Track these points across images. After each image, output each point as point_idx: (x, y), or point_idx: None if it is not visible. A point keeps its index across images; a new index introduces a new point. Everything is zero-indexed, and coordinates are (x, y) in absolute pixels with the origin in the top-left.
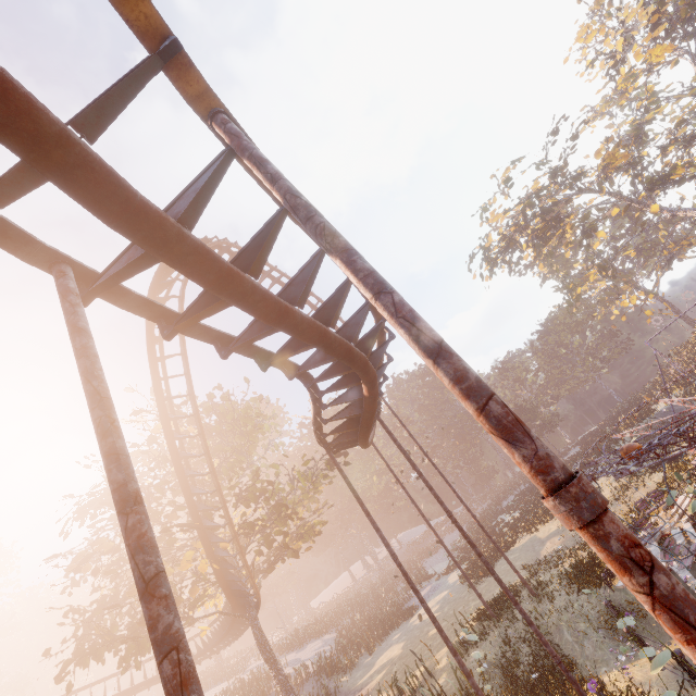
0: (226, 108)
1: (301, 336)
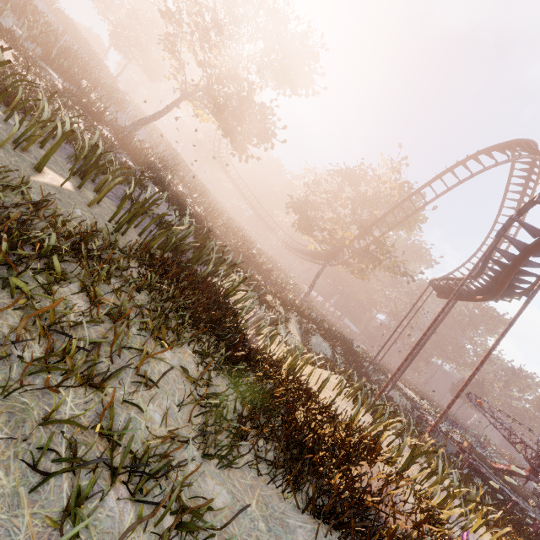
0: None
1: (499, 285)
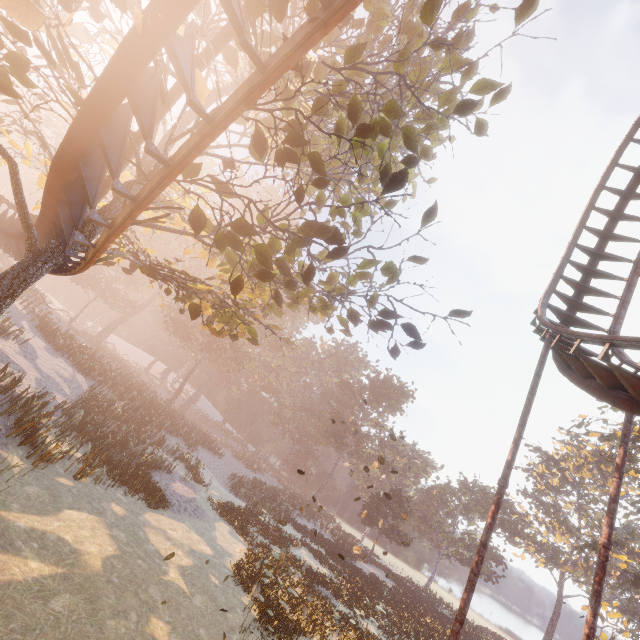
0: None
1: None
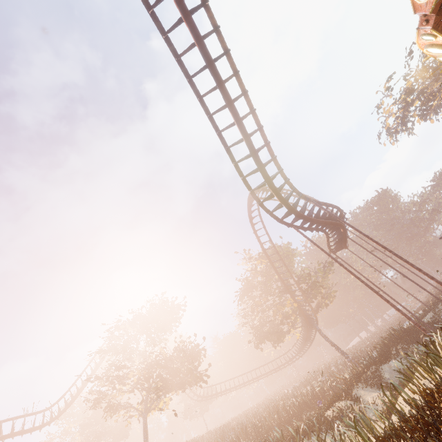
0: (311, 198)
1: (328, 225)
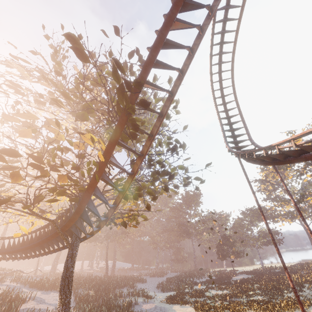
0: None
1: None
